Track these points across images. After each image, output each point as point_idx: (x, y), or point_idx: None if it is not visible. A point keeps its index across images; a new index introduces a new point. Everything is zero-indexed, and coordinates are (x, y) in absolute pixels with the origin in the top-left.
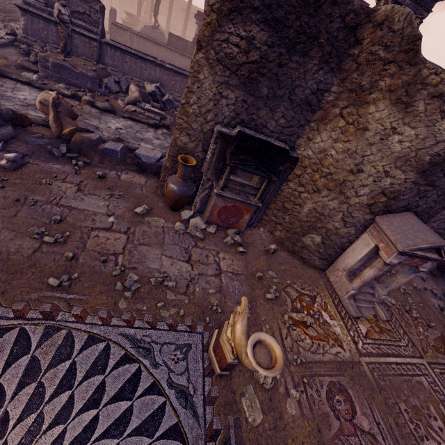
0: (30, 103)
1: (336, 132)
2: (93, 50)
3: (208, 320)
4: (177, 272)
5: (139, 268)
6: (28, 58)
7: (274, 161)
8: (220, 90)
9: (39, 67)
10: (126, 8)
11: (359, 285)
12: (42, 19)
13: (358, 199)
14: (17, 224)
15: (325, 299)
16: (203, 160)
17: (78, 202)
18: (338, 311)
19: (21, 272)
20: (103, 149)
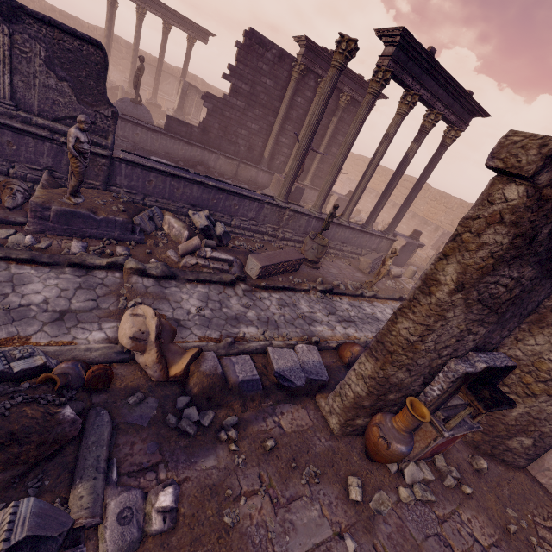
0: (59, 307)
1: None
2: (99, 169)
3: None
4: None
5: None
6: None
7: (498, 378)
8: (469, 327)
9: (30, 219)
10: None
11: None
12: (8, 129)
13: None
14: None
15: None
16: (419, 393)
17: (295, 536)
18: None
19: None
20: (240, 384)
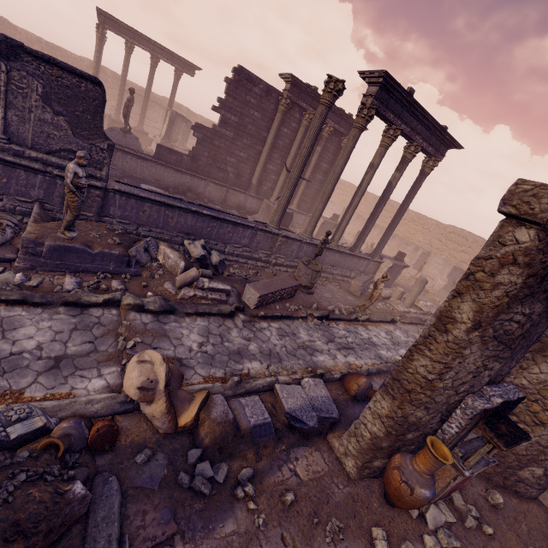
0: (54, 353)
1: None
2: (92, 200)
3: None
4: None
5: None
6: None
7: (509, 409)
8: (485, 363)
9: (21, 255)
10: None
11: None
12: None
13: None
14: None
15: None
16: (436, 430)
17: None
18: None
19: None
20: (252, 429)
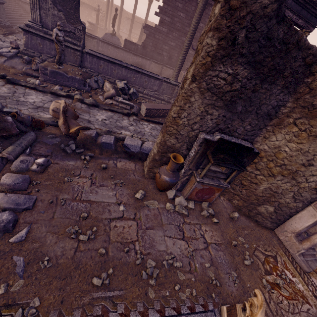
0: (39, 105)
1: (289, 135)
2: (76, 57)
3: (214, 297)
4: (179, 251)
5: (152, 252)
6: (29, 65)
7: (241, 156)
8: (206, 109)
9: (40, 74)
10: (86, 17)
11: (308, 246)
12: (39, 37)
13: (307, 184)
14: (56, 225)
15: (282, 257)
16: (186, 155)
17: (95, 195)
18: (295, 268)
19: (70, 276)
20: (101, 143)
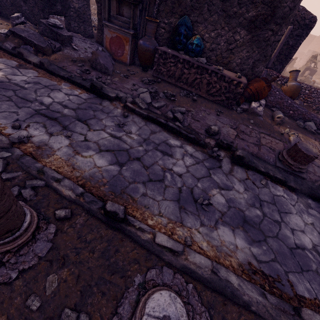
0: None
1: None
2: None
3: None
4: None
5: None
6: None
7: None
8: None
9: None
10: None
11: None
12: None
13: None
14: None
15: None
16: None
17: None
18: None
19: None
20: None
